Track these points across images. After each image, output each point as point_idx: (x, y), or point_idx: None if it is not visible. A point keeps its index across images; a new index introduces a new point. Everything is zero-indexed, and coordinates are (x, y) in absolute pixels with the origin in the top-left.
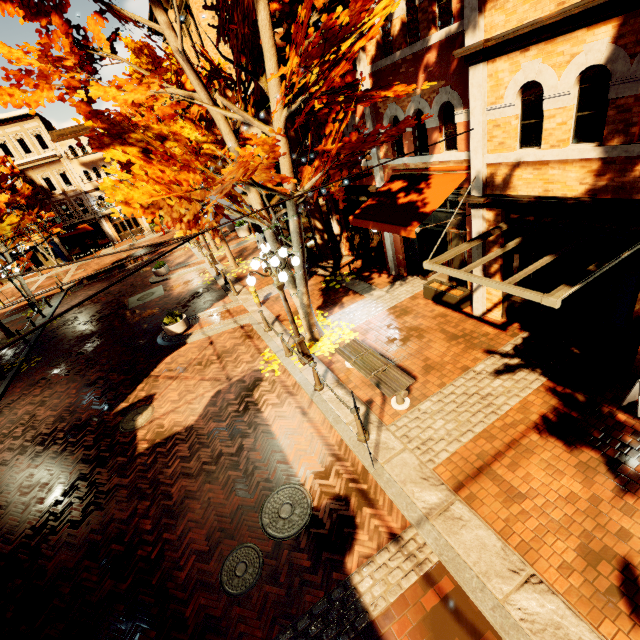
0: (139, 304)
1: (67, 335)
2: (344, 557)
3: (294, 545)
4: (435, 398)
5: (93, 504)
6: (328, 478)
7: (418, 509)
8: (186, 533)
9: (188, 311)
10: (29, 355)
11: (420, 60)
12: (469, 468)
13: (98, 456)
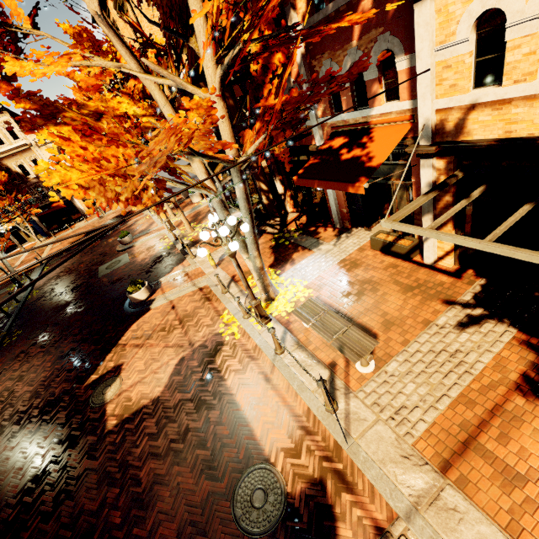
0: (107, 272)
1: (44, 307)
2: None
3: None
4: (401, 358)
5: (64, 492)
6: (299, 456)
7: (404, 497)
8: (156, 528)
9: (151, 276)
10: (11, 329)
11: (355, 9)
12: (453, 442)
13: (69, 435)
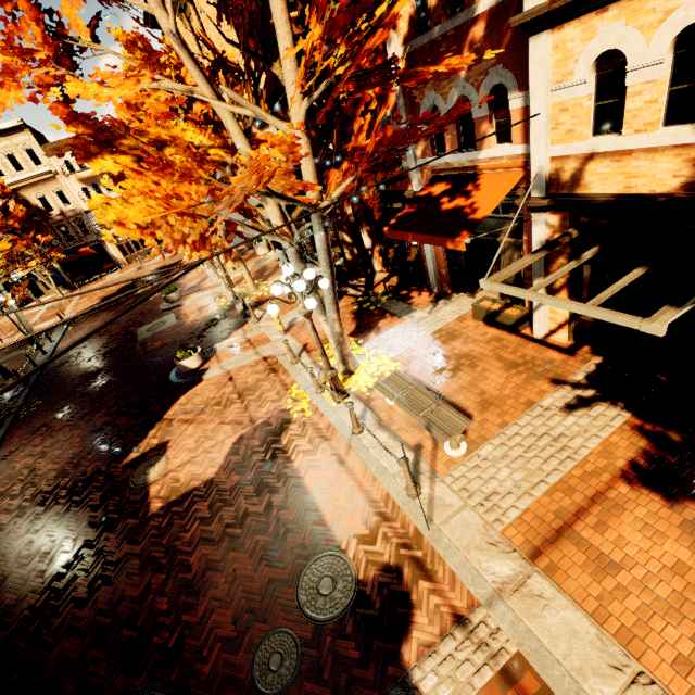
0: (149, 335)
1: (70, 374)
2: (400, 646)
3: (338, 630)
4: (497, 441)
5: (100, 578)
6: (374, 543)
7: (487, 584)
8: (209, 614)
9: (203, 342)
10: (29, 398)
11: (464, 35)
12: (546, 529)
13: (105, 518)
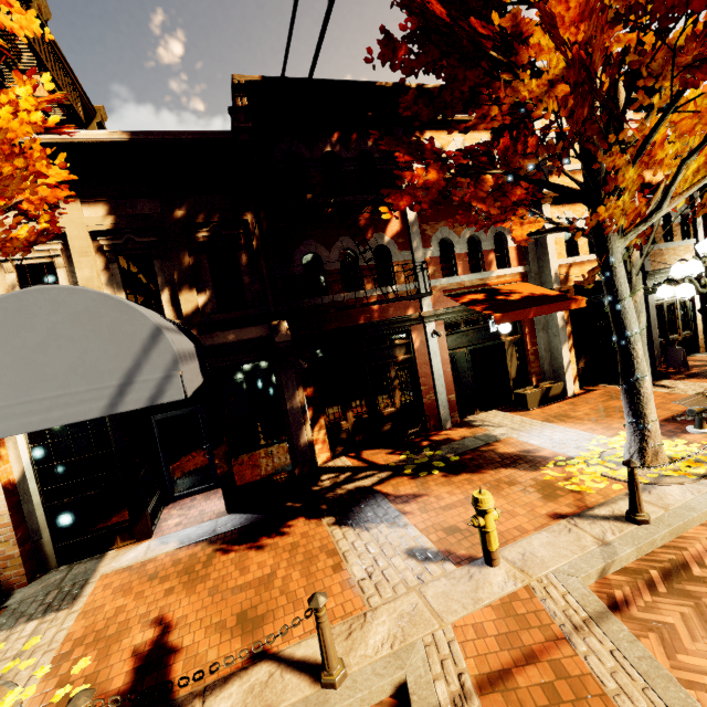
0: None
1: None
2: None
3: None
4: None
5: None
6: None
7: None
8: None
9: None
10: None
11: None
12: None
13: None
